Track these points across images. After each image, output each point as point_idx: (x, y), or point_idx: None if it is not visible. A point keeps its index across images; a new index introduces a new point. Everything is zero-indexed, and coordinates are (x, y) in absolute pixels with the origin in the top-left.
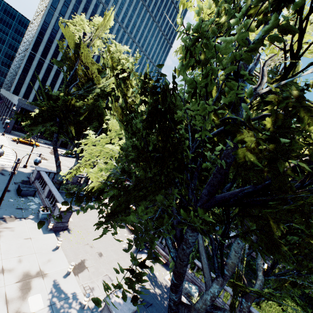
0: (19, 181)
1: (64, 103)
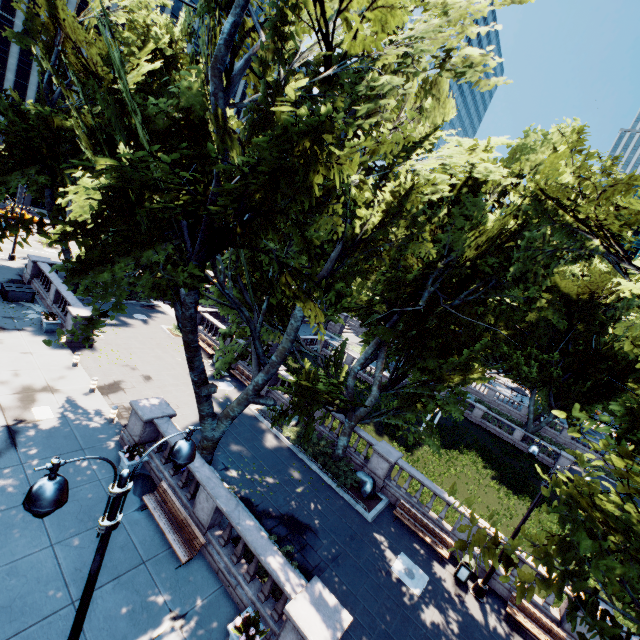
0: (3, 280)
1: (44, 127)
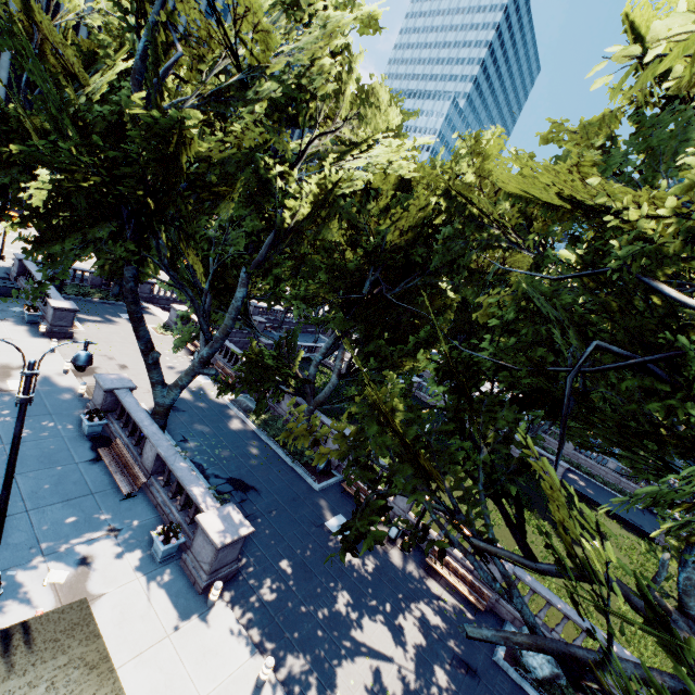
0: None
1: (20, 127)
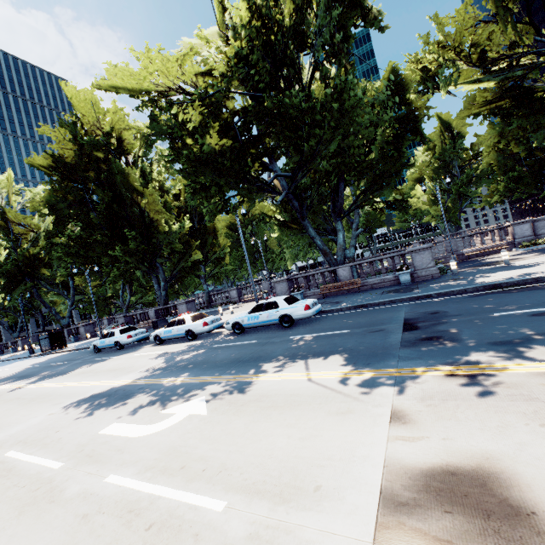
0: None
1: None
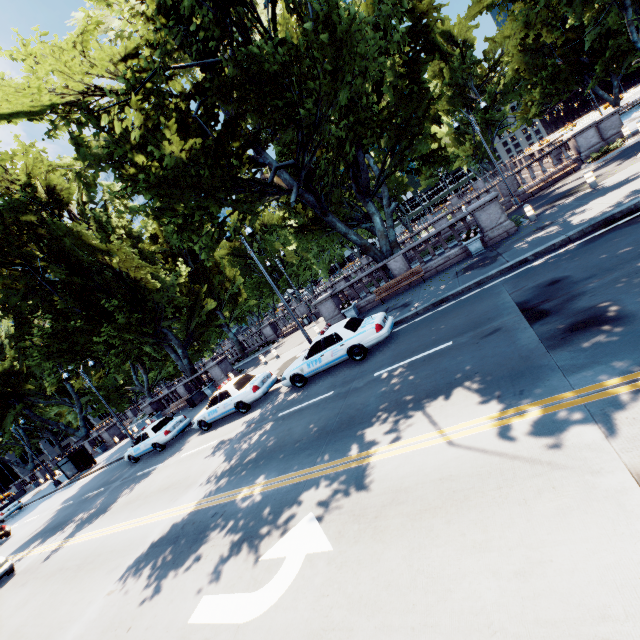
0: None
1: None
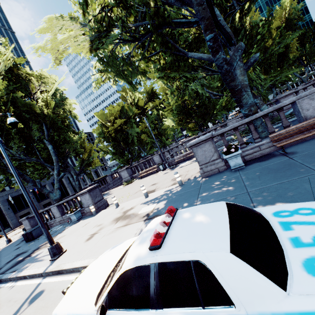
0: (18, 243)
1: None
